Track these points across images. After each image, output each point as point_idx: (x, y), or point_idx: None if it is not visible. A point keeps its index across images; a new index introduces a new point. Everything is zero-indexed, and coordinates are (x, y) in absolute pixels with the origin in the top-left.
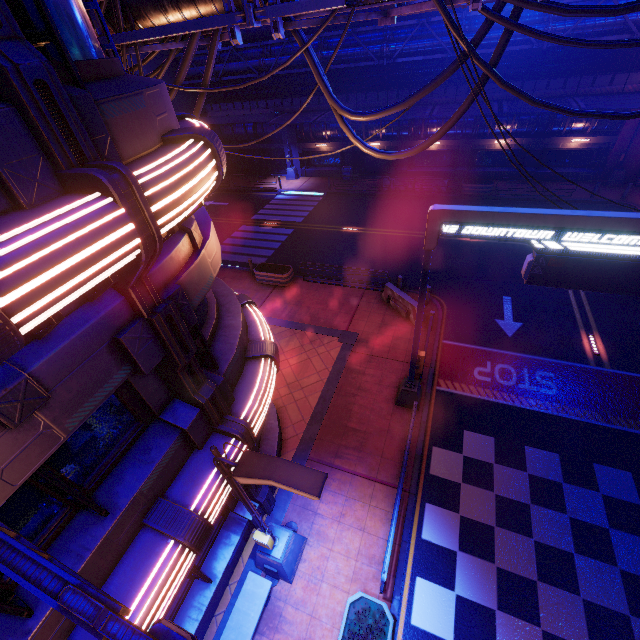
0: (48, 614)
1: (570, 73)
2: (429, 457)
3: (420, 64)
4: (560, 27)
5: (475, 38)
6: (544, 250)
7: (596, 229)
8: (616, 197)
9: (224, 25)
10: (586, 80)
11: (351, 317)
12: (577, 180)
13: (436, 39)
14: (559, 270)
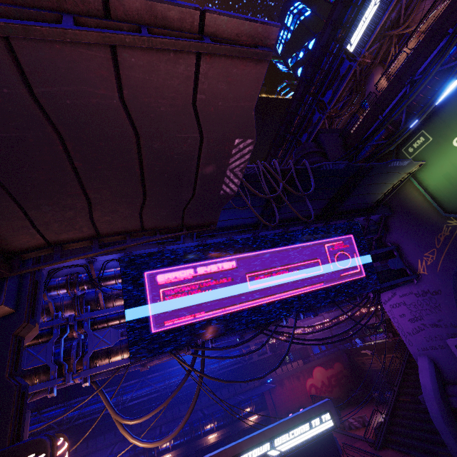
0: None
1: (228, 386)
2: None
3: (144, 402)
4: (213, 366)
5: (191, 364)
6: (276, 456)
7: (287, 429)
8: None
9: (46, 387)
10: (237, 386)
11: None
12: None
13: (153, 385)
14: None
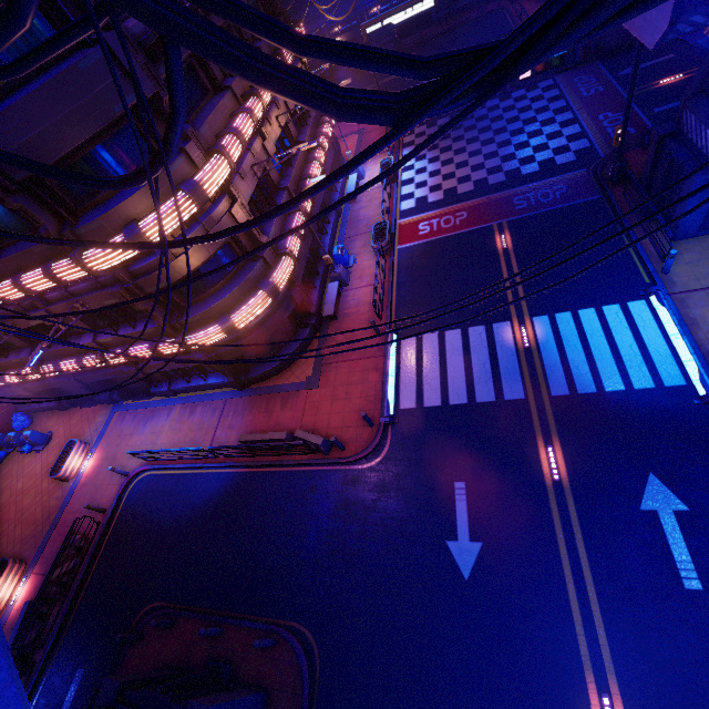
0: (311, 125)
1: None
2: (403, 141)
3: None
4: None
5: None
6: (397, 24)
7: (405, 9)
8: (495, 7)
9: None
10: None
11: (358, 126)
12: (475, 6)
13: None
14: (404, 29)
